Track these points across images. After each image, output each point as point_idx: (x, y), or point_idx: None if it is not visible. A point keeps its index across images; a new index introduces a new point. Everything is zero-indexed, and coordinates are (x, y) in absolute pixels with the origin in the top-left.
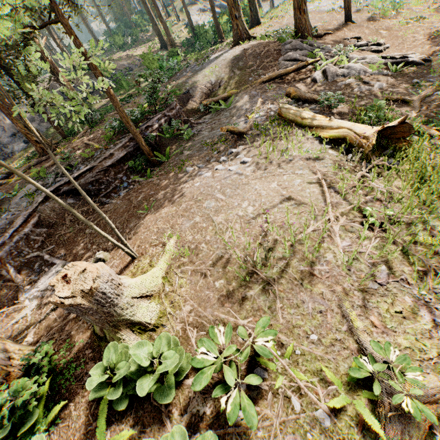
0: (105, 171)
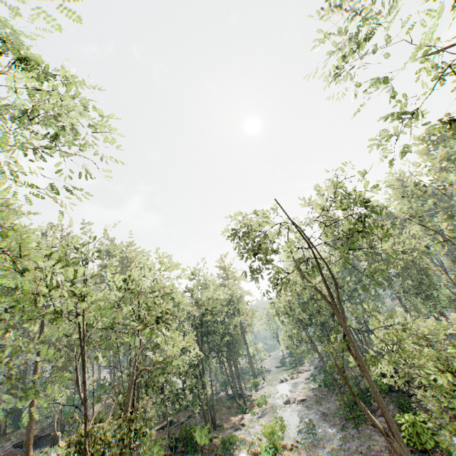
0: (40, 437)
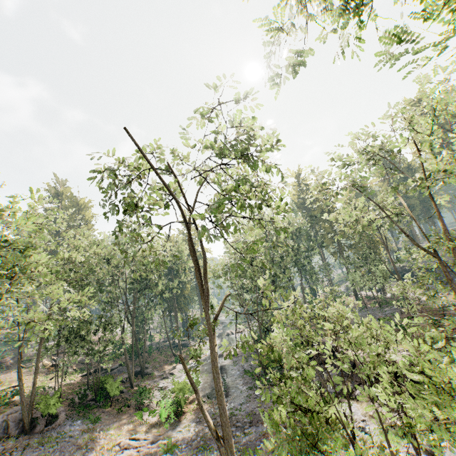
0: None
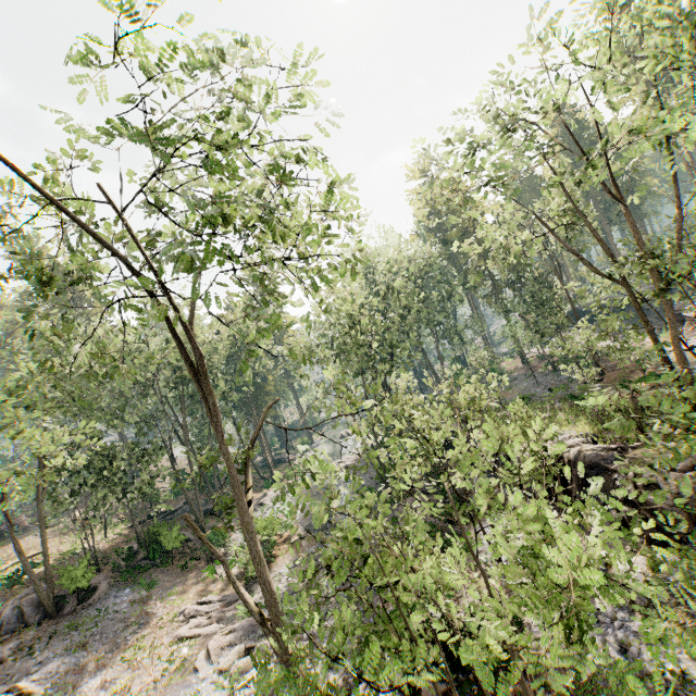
0: None
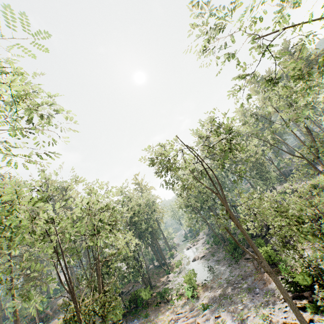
0: None
